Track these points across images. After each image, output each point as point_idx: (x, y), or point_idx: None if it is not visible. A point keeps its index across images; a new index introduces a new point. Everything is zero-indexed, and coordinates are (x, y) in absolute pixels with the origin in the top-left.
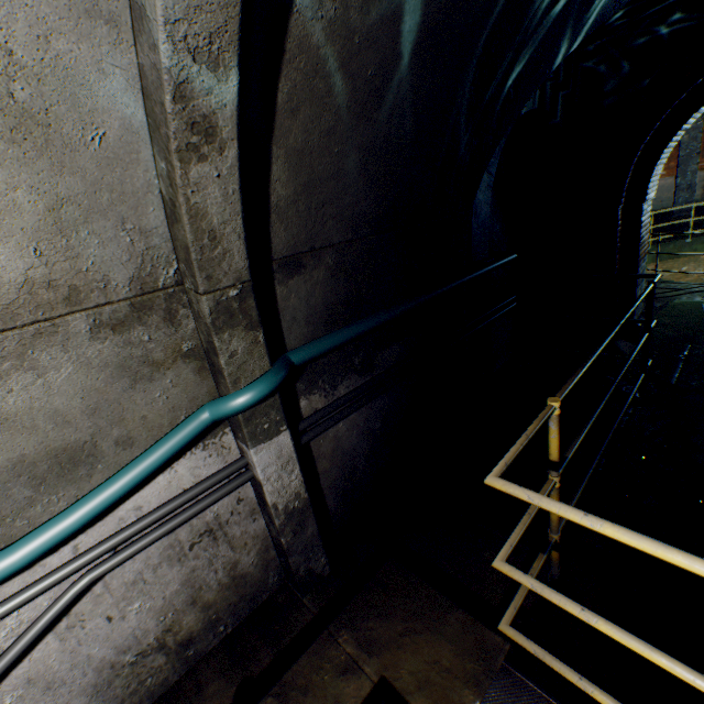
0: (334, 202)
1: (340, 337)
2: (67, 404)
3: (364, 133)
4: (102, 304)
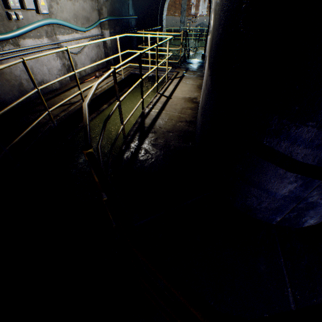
0: None
1: (113, 18)
2: (88, 10)
3: None
4: None
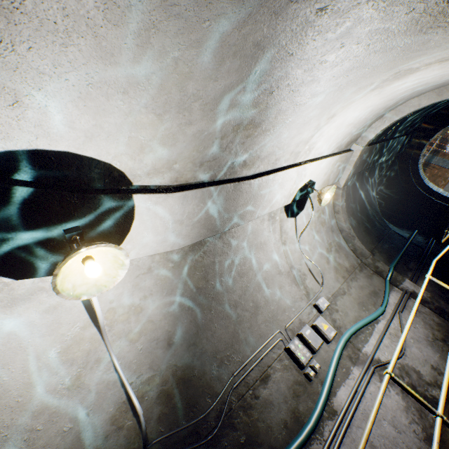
0: (367, 241)
1: (394, 261)
2: (366, 283)
3: (361, 229)
4: (356, 267)
